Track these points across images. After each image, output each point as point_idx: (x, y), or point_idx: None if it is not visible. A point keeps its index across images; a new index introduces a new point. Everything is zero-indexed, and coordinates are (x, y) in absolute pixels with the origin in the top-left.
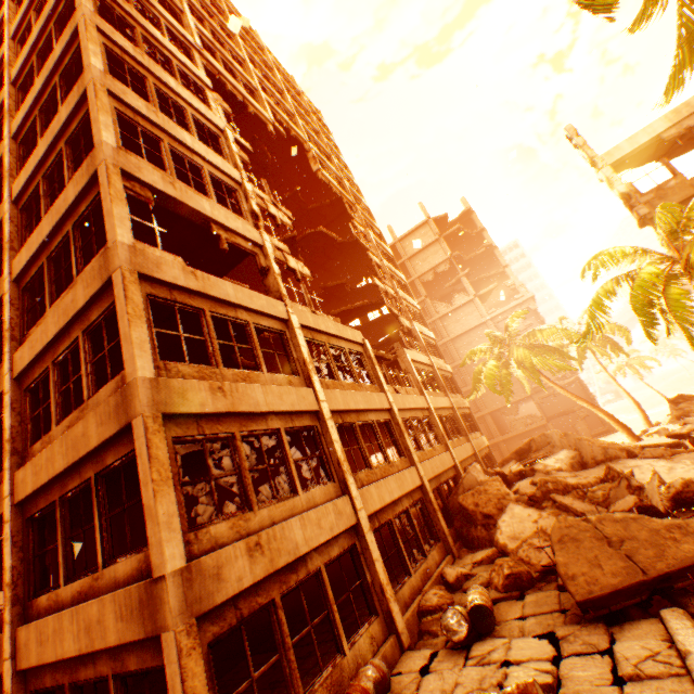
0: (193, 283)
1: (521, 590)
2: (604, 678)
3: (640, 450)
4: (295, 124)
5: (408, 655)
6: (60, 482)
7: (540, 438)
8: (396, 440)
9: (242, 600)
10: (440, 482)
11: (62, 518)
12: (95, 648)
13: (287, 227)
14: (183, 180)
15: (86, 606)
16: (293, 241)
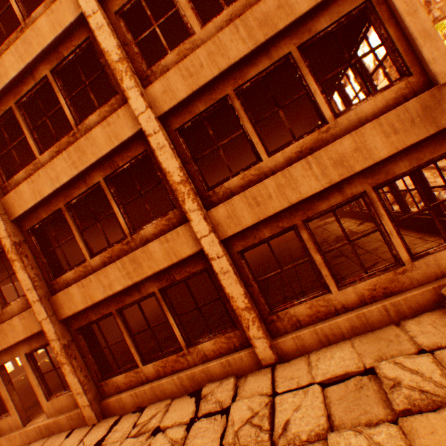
0: None
1: None
2: None
3: None
4: None
5: None
6: (228, 77)
7: None
8: None
9: None
10: None
11: (242, 108)
12: (355, 172)
13: None
14: None
15: (329, 148)
16: None
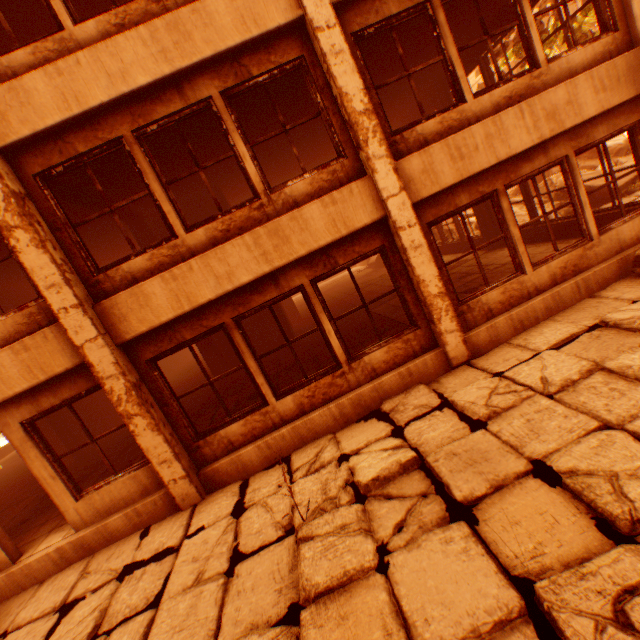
0: None
1: None
2: None
3: None
4: None
5: None
6: None
7: None
8: None
9: None
10: None
11: (447, 25)
12: (565, 129)
13: None
14: None
15: (543, 97)
16: None
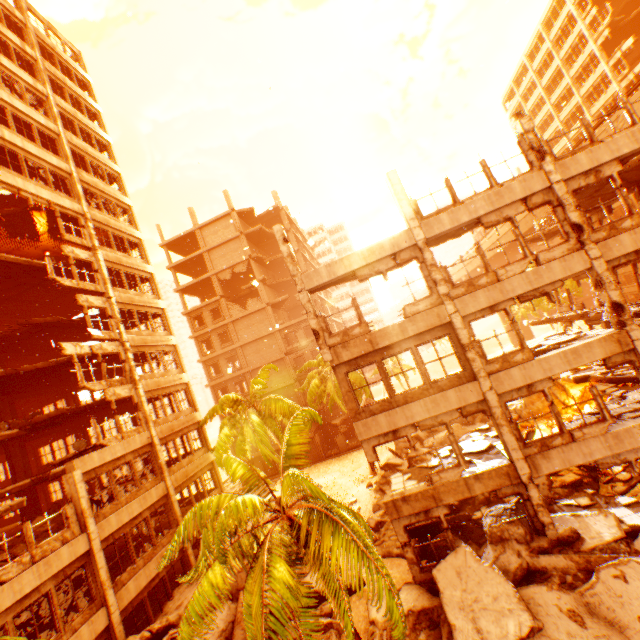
0: None
1: None
2: None
3: None
4: None
5: None
6: None
7: None
8: None
9: None
10: None
11: None
12: None
13: None
14: None
15: None
16: None
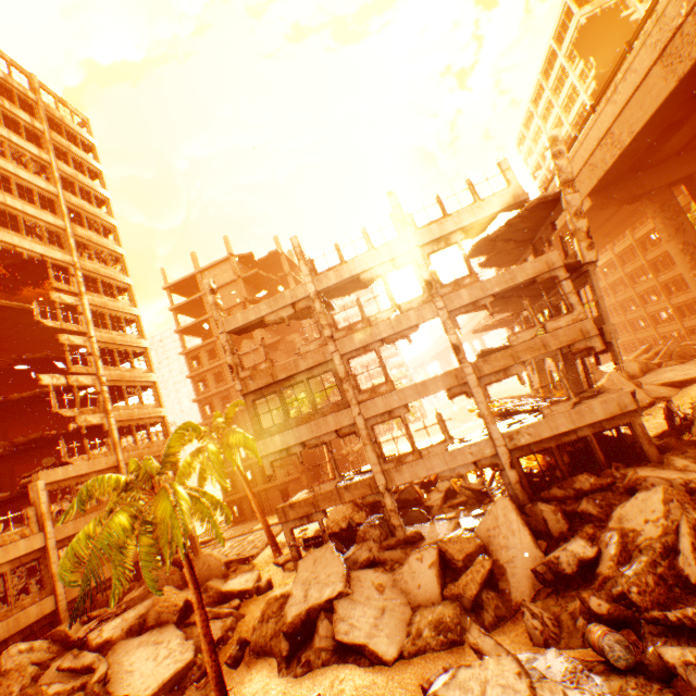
0: None
1: None
2: None
3: (217, 596)
4: None
5: None
6: None
7: None
8: None
9: None
10: None
11: None
12: None
13: None
14: None
15: None
16: None
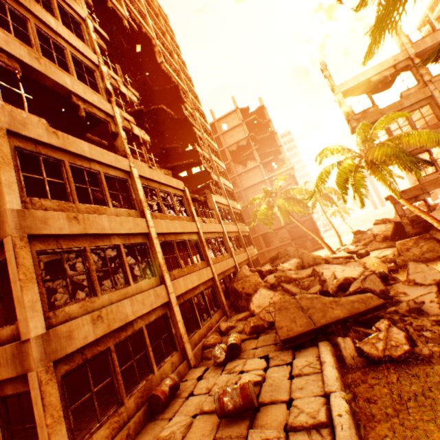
0: (55, 141)
1: (258, 334)
2: (285, 376)
3: (332, 259)
4: (146, 22)
5: (193, 370)
6: None
7: (283, 251)
8: (200, 251)
9: (87, 349)
10: (225, 275)
11: None
12: None
13: (135, 103)
14: (50, 55)
15: None
16: (141, 113)
